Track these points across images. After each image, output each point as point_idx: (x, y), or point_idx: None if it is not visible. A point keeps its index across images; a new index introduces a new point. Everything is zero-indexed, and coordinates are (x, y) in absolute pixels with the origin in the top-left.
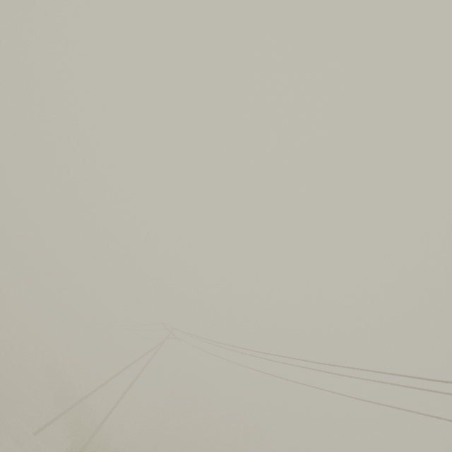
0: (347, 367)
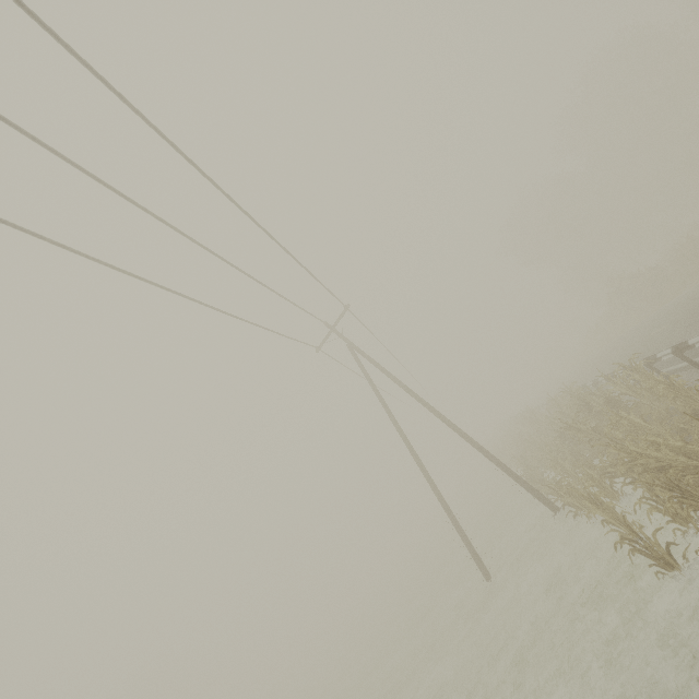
0: None
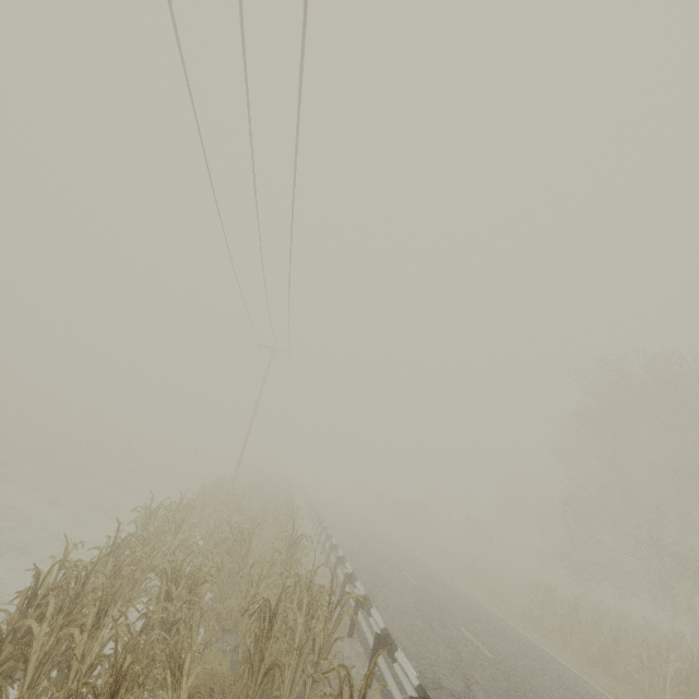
0: None
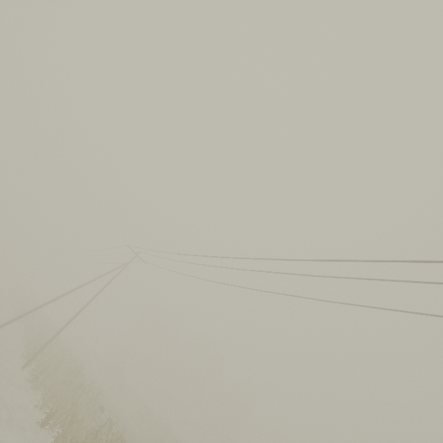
0: (328, 260)
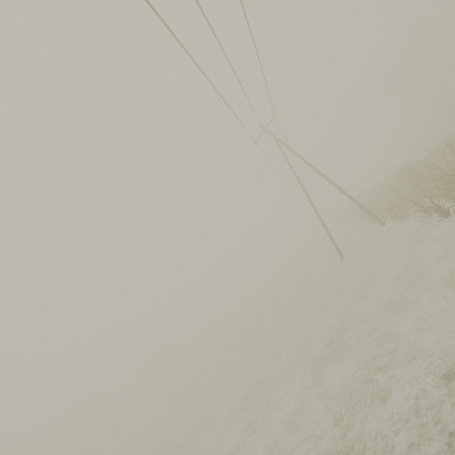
0: None
